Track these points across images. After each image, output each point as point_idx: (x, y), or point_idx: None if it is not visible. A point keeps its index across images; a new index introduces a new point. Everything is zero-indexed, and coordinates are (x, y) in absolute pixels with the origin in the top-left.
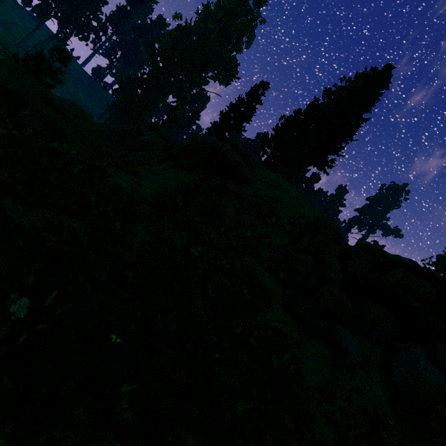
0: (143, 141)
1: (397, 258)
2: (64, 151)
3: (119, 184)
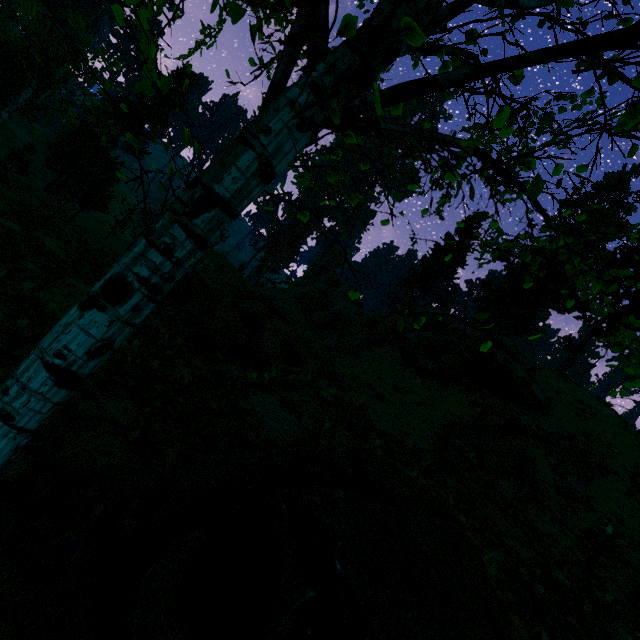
0: (335, 312)
1: None
2: (332, 399)
3: (389, 432)
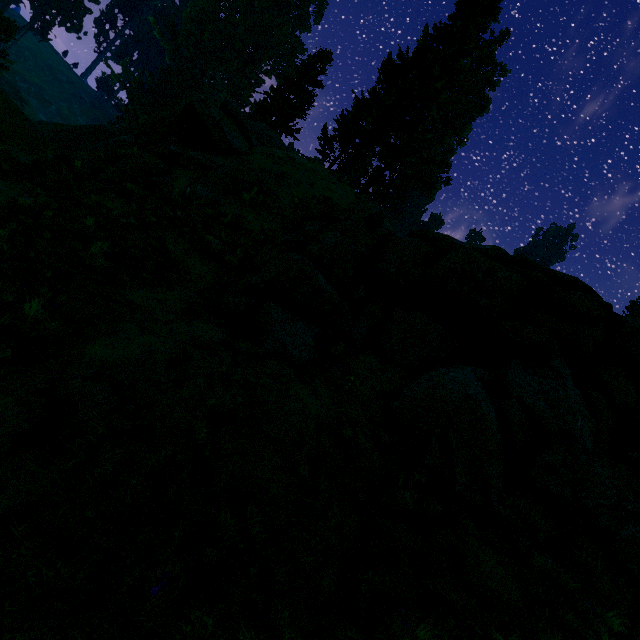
0: (120, 141)
1: (471, 246)
2: None
3: None
